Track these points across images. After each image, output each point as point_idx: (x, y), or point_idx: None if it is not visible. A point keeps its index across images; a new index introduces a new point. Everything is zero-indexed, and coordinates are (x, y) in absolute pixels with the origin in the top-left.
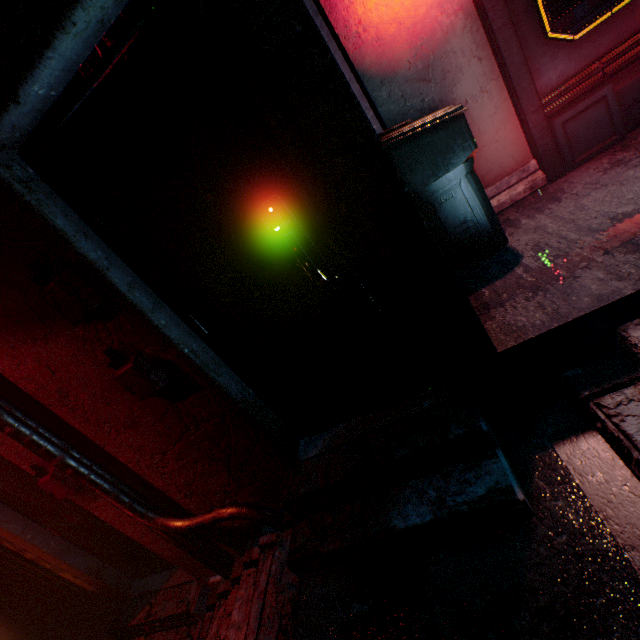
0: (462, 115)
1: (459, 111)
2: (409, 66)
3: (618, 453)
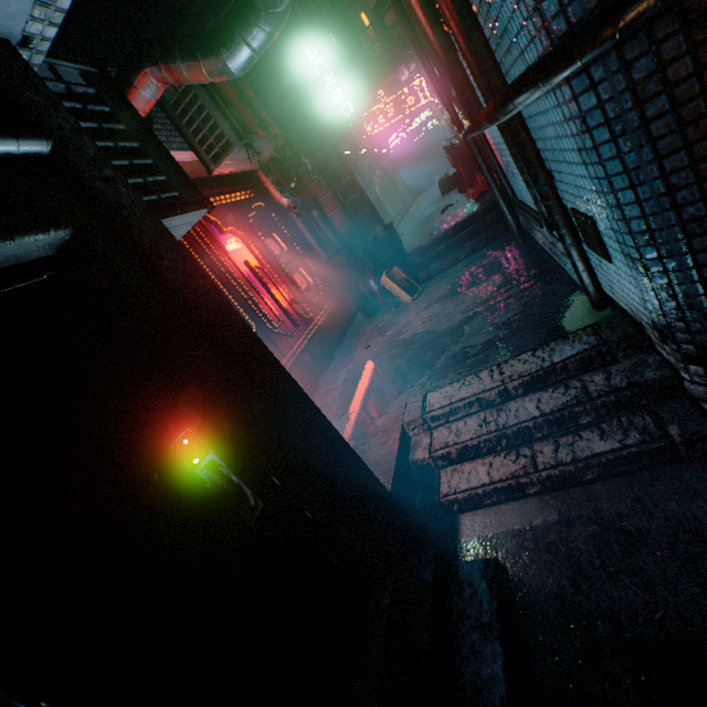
0: None
1: None
2: None
3: (476, 506)
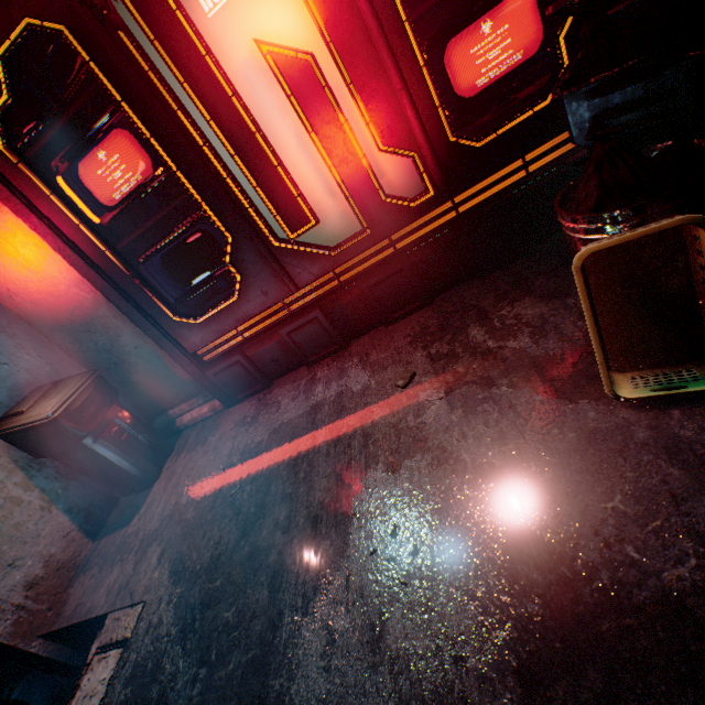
0: (56, 418)
1: (47, 420)
2: (72, 321)
3: None
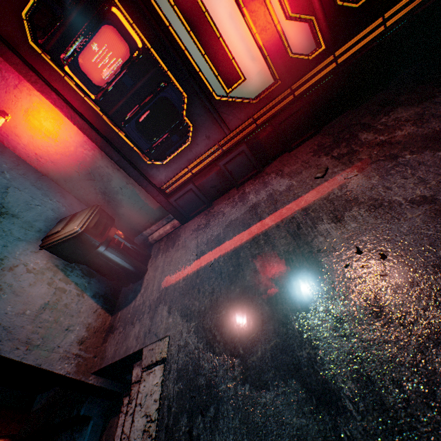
0: (82, 232)
1: (77, 233)
2: (78, 173)
3: None
